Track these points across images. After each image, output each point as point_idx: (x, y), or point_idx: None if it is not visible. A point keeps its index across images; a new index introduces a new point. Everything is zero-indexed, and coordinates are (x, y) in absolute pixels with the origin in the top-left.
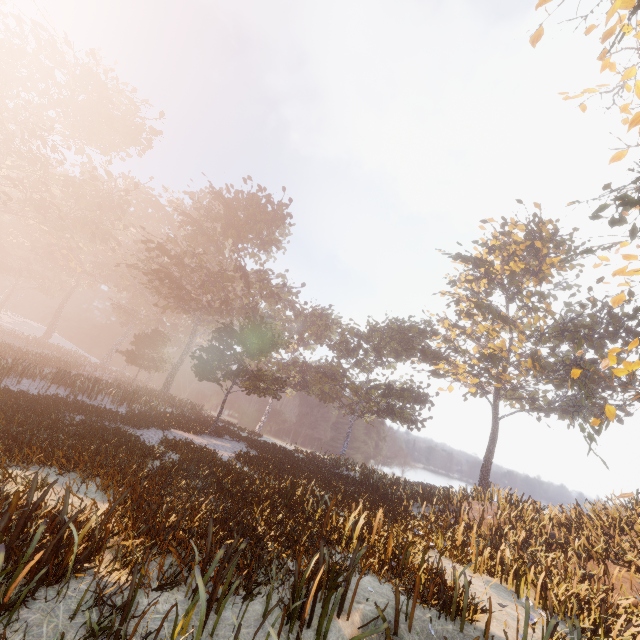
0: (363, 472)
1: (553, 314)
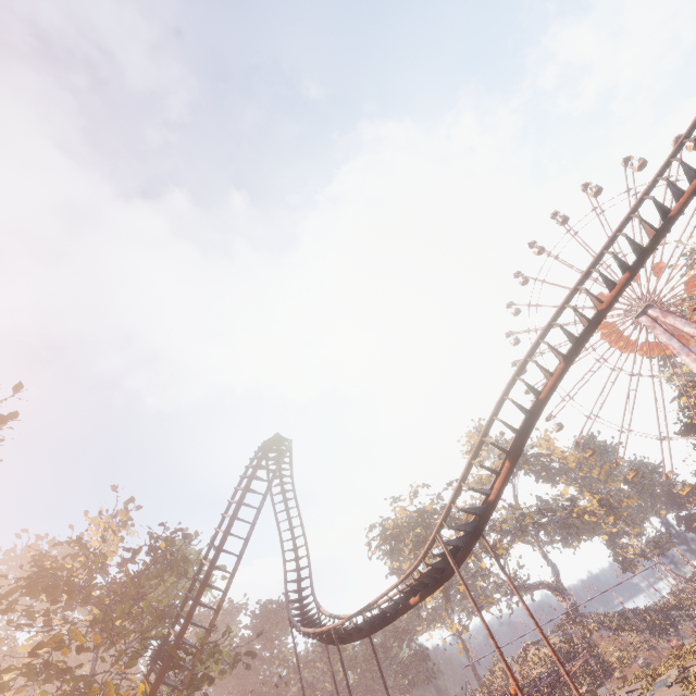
0: None
1: None
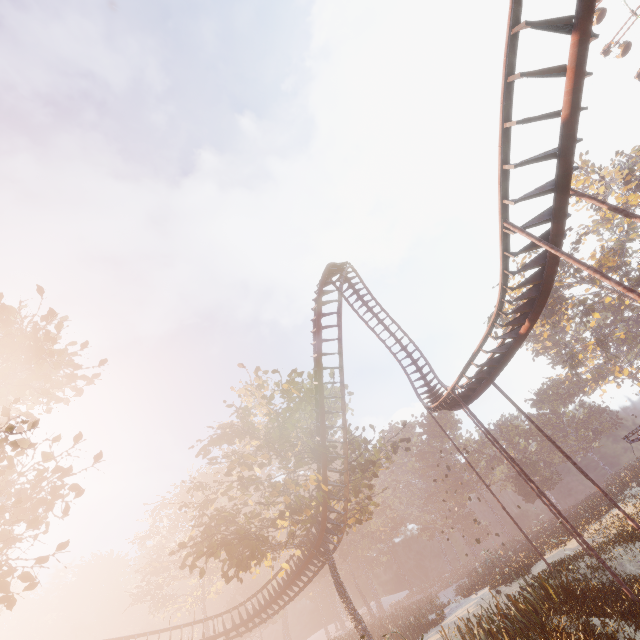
0: (623, 470)
1: (589, 328)
